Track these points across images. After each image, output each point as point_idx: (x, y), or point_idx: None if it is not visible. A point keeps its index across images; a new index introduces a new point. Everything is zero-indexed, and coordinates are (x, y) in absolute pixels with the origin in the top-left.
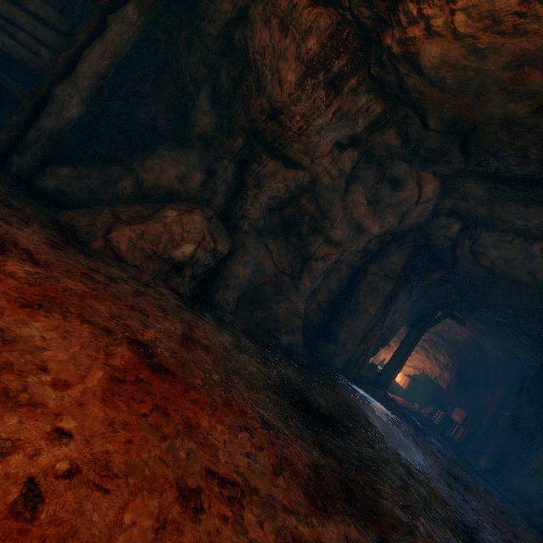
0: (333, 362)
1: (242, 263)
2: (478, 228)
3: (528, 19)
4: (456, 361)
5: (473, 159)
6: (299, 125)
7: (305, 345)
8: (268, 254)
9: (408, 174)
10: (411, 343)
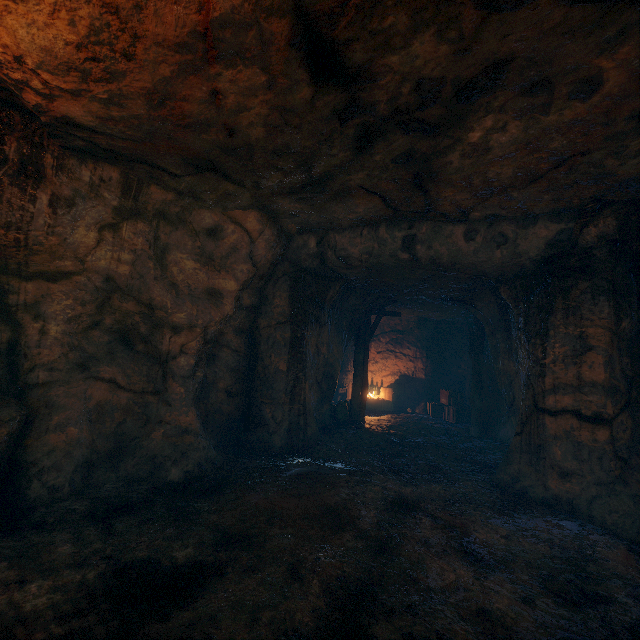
0: (272, 444)
1: (52, 429)
2: (331, 234)
3: (107, 62)
4: (421, 347)
5: (250, 186)
6: (11, 238)
7: (234, 445)
8: (108, 385)
9: (217, 219)
10: (362, 361)
